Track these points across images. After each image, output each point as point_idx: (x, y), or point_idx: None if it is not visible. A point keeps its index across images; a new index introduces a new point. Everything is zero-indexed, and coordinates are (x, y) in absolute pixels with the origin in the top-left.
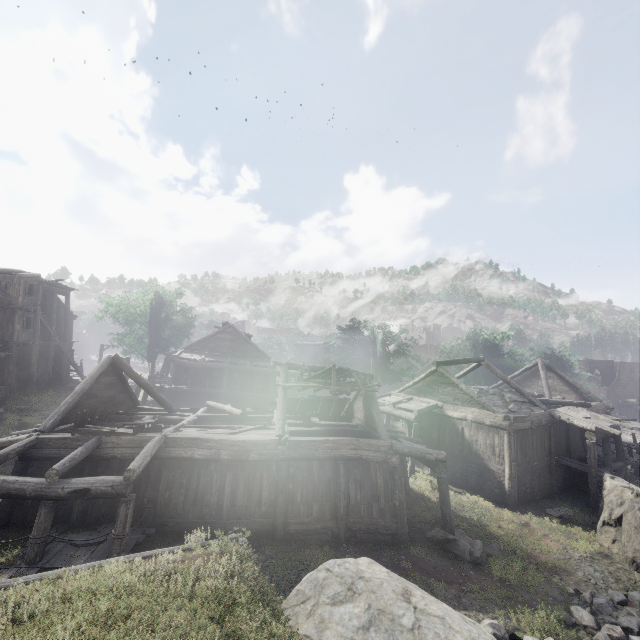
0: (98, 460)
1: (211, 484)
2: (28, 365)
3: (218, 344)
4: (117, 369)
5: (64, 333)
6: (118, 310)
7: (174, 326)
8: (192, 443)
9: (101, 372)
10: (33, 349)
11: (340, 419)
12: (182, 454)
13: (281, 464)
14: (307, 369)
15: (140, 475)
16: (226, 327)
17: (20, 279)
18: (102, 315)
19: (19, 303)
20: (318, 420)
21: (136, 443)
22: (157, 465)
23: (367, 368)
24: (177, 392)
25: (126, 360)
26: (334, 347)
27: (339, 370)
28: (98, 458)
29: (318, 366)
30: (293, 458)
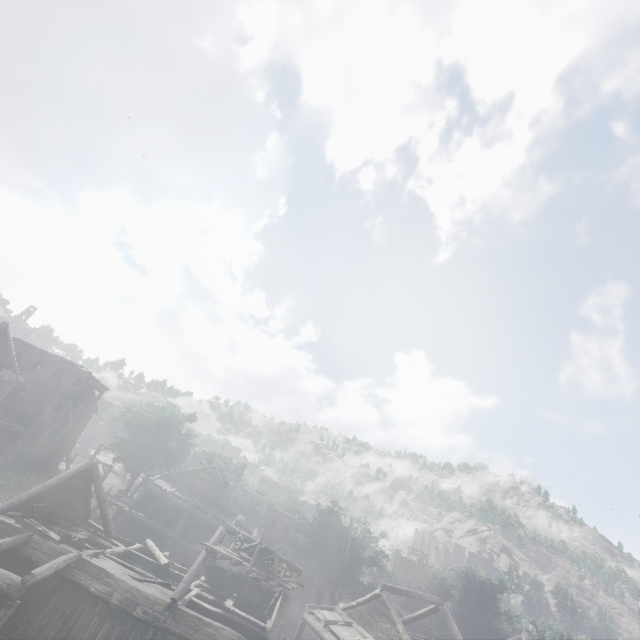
0: (17, 556)
1: (87, 627)
2: (33, 443)
3: (195, 481)
4: (90, 475)
5: (79, 423)
6: (133, 417)
7: (171, 448)
8: (97, 572)
9: (75, 473)
10: (46, 430)
11: (257, 614)
12: (82, 580)
13: (158, 633)
14: (241, 538)
15: (38, 588)
16: (209, 466)
17: (76, 371)
18: (118, 417)
19: (63, 389)
20: (231, 604)
21: (55, 552)
22: (56, 583)
23: (332, 567)
24: (133, 519)
25: (109, 468)
26: (305, 527)
27: (265, 550)
28: (18, 554)
29: (253, 539)
30: (172, 631)
